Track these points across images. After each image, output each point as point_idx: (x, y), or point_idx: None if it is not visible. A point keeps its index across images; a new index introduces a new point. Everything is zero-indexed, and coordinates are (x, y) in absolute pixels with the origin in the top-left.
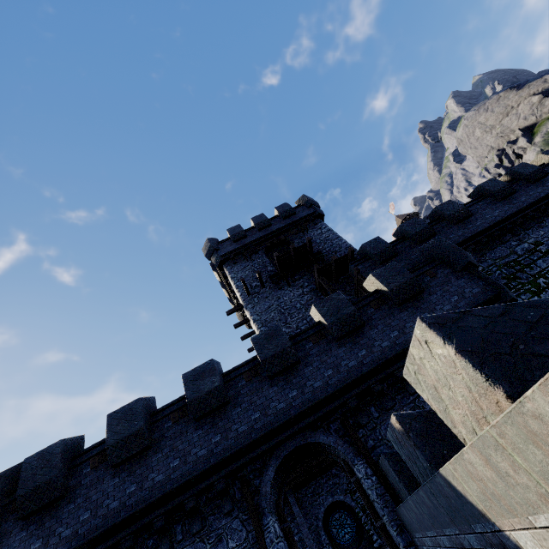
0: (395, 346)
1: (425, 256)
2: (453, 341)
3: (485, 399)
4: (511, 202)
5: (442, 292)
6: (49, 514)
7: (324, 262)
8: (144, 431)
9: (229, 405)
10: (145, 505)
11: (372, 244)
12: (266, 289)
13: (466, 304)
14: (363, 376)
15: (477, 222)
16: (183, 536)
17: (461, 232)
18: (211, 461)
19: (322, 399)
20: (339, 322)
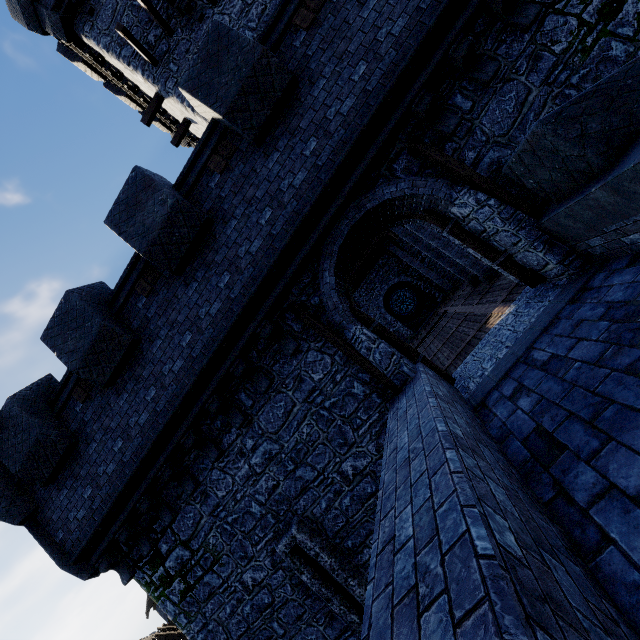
0: None
1: None
2: None
3: None
4: None
5: None
6: (75, 464)
7: None
8: (110, 329)
9: (214, 226)
10: (181, 400)
11: None
12: (177, 35)
13: None
14: (429, 37)
15: None
16: (253, 400)
17: None
18: (235, 311)
19: (366, 126)
20: None
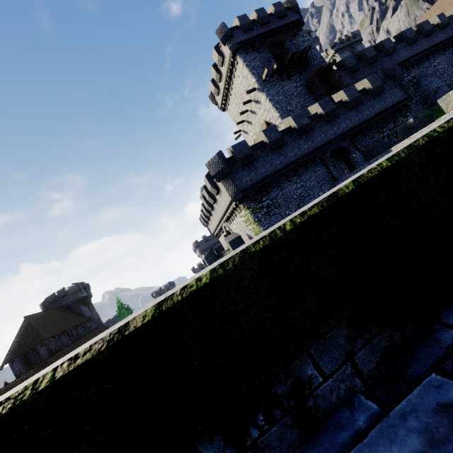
0: (371, 114)
1: (384, 74)
2: None
3: None
4: (413, 48)
5: (389, 93)
6: (251, 166)
7: (308, 66)
8: (283, 138)
9: (311, 131)
10: (291, 162)
11: (349, 59)
12: (274, 79)
13: (396, 100)
14: (360, 124)
15: (396, 58)
16: (302, 172)
17: (388, 63)
18: (310, 150)
19: (346, 131)
20: (354, 100)
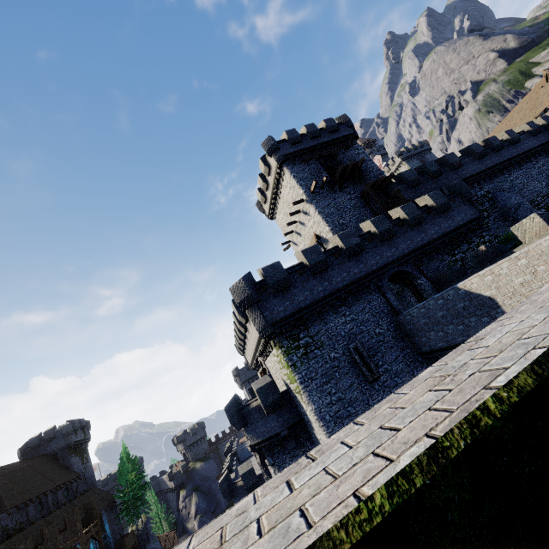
0: (437, 234)
1: (449, 190)
2: (542, 218)
3: (543, 229)
4: (482, 162)
5: (457, 211)
6: (286, 292)
7: (363, 178)
8: (327, 260)
9: (363, 252)
10: (337, 289)
11: (408, 173)
12: (324, 191)
13: (467, 219)
14: (424, 245)
15: (463, 172)
16: (353, 301)
17: (455, 177)
18: (362, 274)
19: (407, 253)
20: (414, 218)
